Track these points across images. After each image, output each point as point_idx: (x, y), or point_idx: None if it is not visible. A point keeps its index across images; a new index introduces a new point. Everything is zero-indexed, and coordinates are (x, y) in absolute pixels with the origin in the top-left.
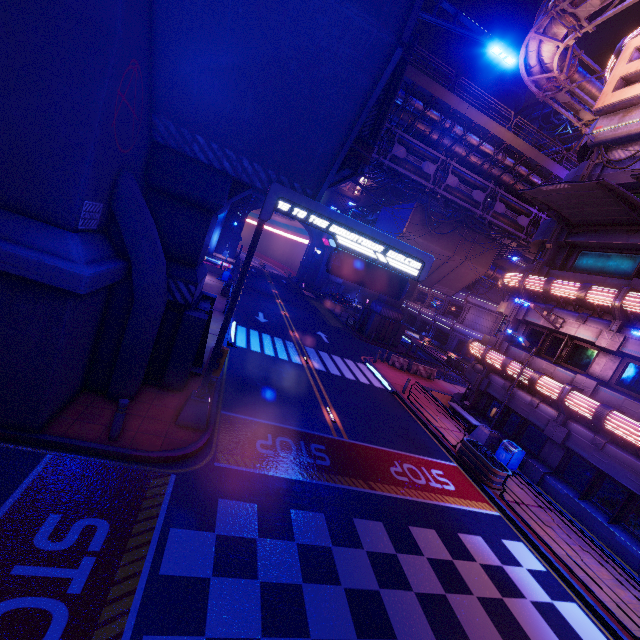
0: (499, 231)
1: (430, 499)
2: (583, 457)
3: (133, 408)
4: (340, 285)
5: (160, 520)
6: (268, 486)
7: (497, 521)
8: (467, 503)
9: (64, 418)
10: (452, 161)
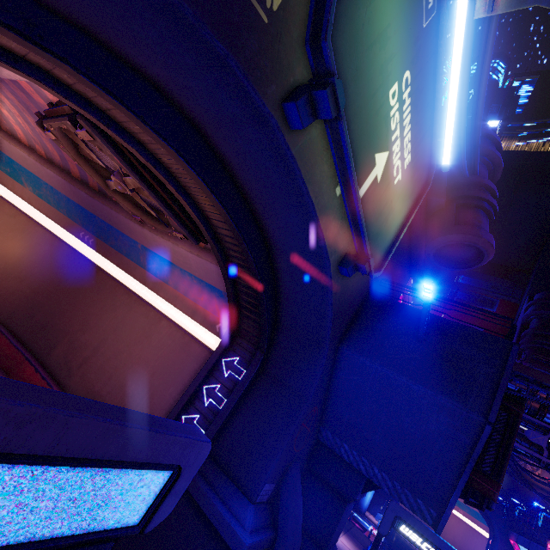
0: None
1: None
2: None
3: None
4: None
5: None
6: None
7: None
8: None
9: None
10: None
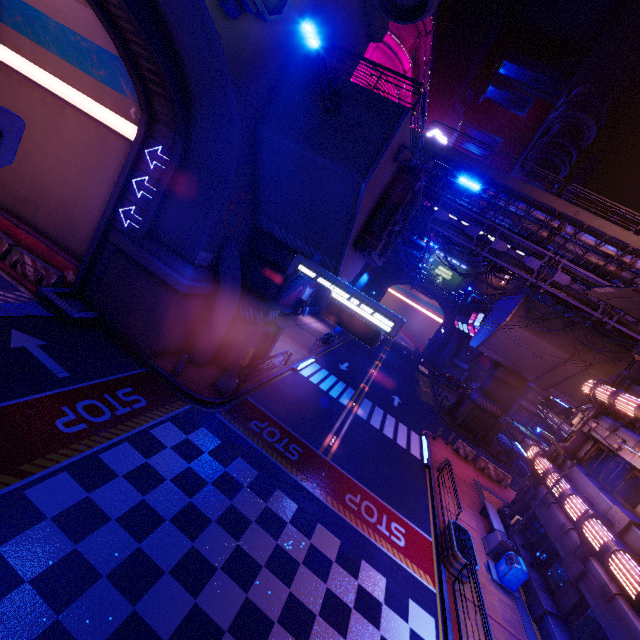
0: (632, 341)
1: (363, 530)
2: (590, 605)
3: (197, 369)
4: (464, 371)
5: (168, 416)
6: (237, 441)
7: (424, 591)
8: (404, 560)
9: (162, 358)
10: (563, 259)
